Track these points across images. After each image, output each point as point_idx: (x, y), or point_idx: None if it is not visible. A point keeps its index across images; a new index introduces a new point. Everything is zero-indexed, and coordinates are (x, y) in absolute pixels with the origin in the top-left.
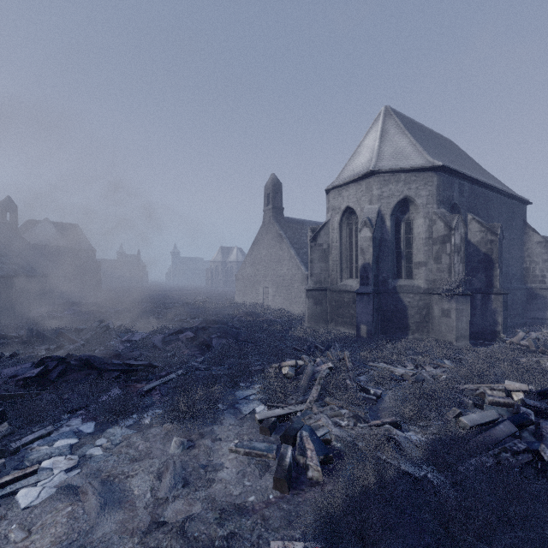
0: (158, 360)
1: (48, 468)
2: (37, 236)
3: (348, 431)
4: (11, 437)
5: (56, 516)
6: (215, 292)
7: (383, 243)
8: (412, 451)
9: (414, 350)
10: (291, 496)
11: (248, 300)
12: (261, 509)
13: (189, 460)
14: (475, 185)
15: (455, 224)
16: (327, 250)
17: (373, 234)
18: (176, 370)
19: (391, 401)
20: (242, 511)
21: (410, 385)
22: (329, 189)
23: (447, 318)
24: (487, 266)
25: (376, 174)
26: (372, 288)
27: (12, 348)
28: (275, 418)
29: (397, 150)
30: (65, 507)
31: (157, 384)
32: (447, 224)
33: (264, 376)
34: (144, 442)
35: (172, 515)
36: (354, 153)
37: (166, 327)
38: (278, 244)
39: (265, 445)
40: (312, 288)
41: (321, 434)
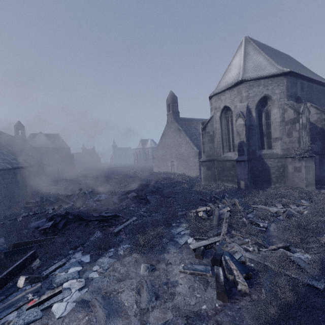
0: (118, 211)
1: (68, 288)
2: (37, 143)
3: (256, 254)
4: (42, 267)
5: (79, 324)
6: (140, 167)
7: (251, 127)
8: (310, 269)
9: (279, 195)
10: (230, 304)
11: (162, 170)
12: (213, 315)
13: (155, 279)
14: (311, 83)
15: (302, 110)
16: (213, 135)
17: (245, 122)
18: (131, 217)
19: (276, 230)
20: (200, 317)
21: (284, 219)
22: (211, 96)
23: (298, 172)
24: (322, 136)
25: (244, 82)
26: (246, 157)
27: (33, 209)
28: (203, 247)
29: (256, 64)
30: (83, 317)
31: (121, 227)
32: (296, 111)
33: (187, 218)
34: (122, 267)
35: (154, 321)
36: (226, 70)
37: (118, 190)
38: (178, 134)
39: (202, 267)
40: (204, 160)
41: (238, 257)
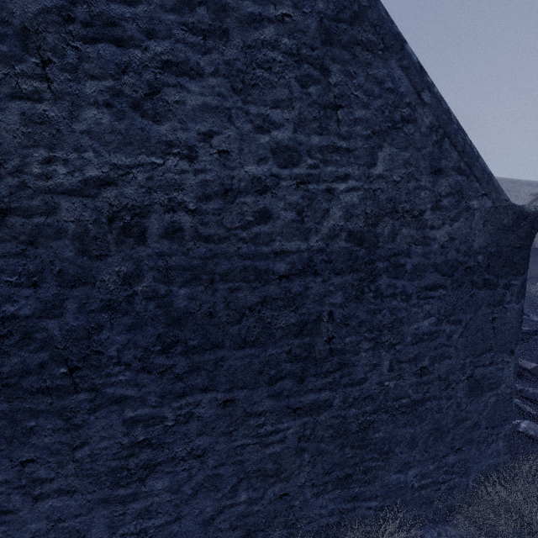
0: None
1: None
2: None
3: None
4: None
5: None
6: None
7: None
8: None
9: None
10: None
11: None
12: None
13: None
14: None
15: None
16: None
17: None
18: None
19: None
20: None
21: None
22: None
23: None
24: None
25: None
26: None
27: None
28: None
29: None
30: None
31: None
32: None
33: None
34: None
35: None
36: None
37: None
38: None
39: None
40: None
41: None
